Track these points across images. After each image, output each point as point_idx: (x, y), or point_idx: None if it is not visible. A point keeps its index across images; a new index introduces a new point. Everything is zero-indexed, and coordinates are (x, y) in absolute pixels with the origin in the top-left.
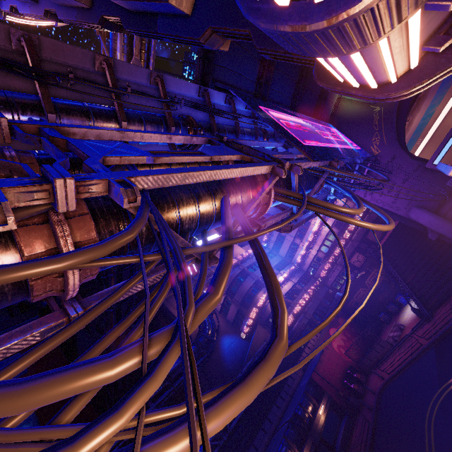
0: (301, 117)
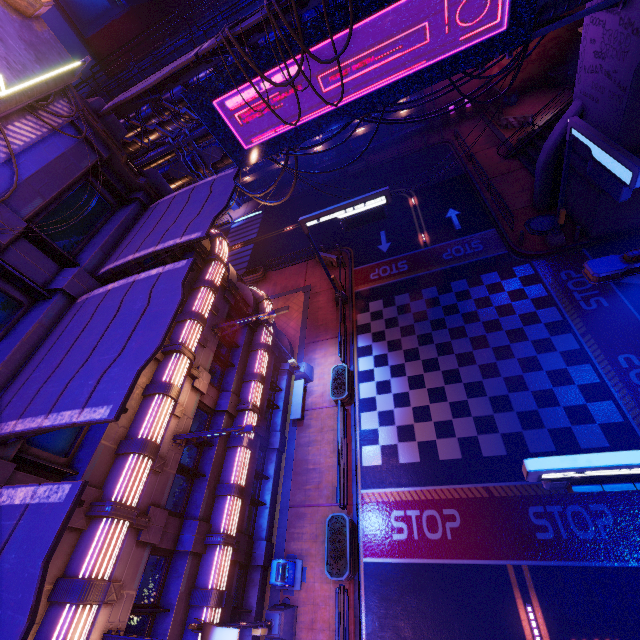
0: (318, 37)
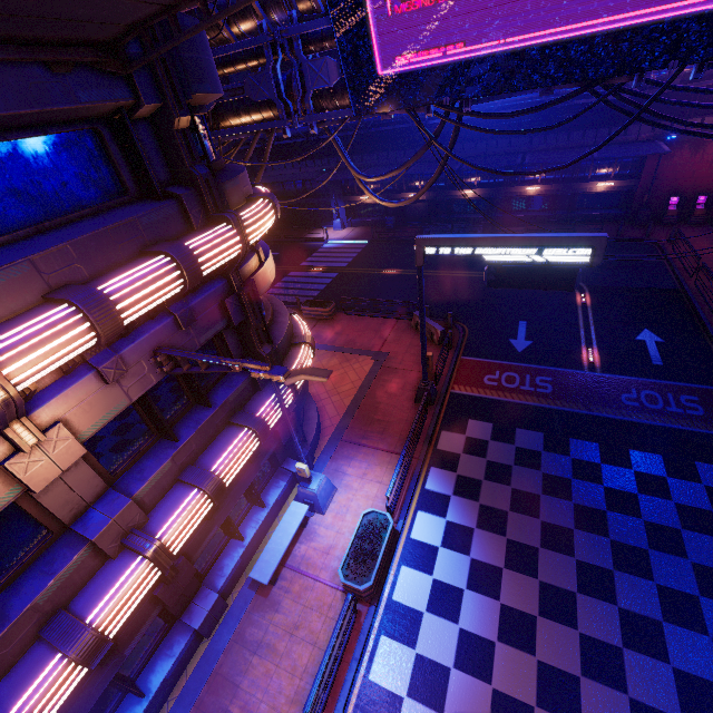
0: None
